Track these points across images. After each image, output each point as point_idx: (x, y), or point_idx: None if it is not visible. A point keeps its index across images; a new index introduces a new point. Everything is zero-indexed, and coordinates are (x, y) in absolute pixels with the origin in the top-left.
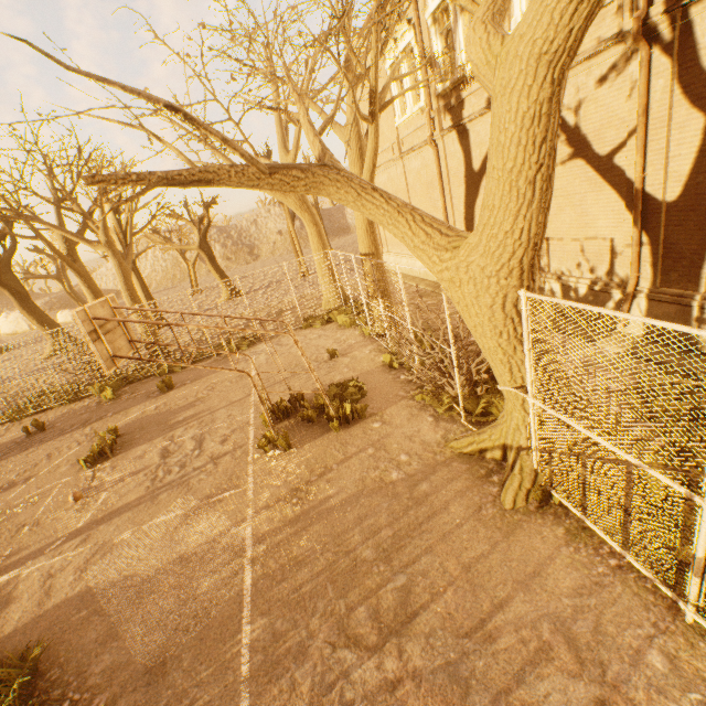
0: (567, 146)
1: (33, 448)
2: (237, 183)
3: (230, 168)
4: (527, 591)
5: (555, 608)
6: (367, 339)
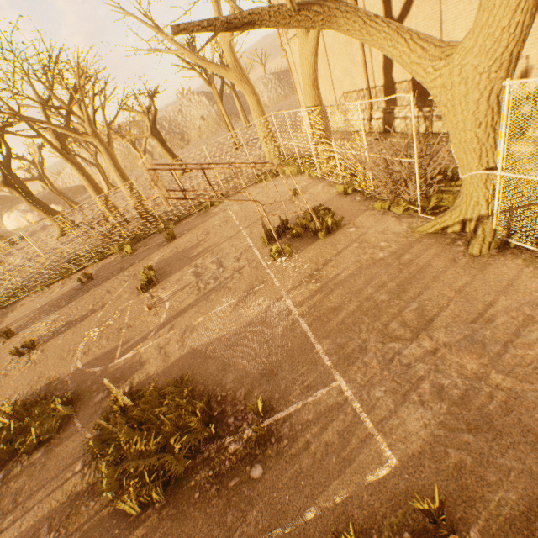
0: None
1: (92, 290)
2: (274, 23)
3: (268, 9)
4: (506, 295)
5: (529, 299)
6: (316, 180)
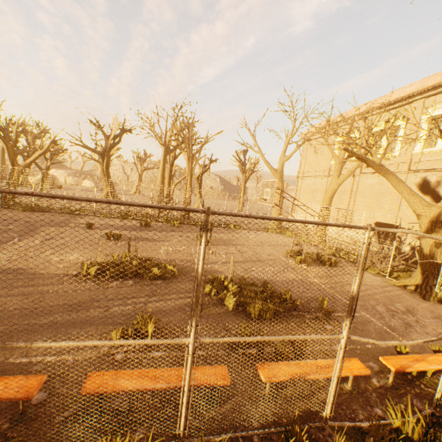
0: (429, 196)
1: (153, 231)
2: (370, 164)
3: (370, 159)
4: None
5: None
6: (309, 244)
